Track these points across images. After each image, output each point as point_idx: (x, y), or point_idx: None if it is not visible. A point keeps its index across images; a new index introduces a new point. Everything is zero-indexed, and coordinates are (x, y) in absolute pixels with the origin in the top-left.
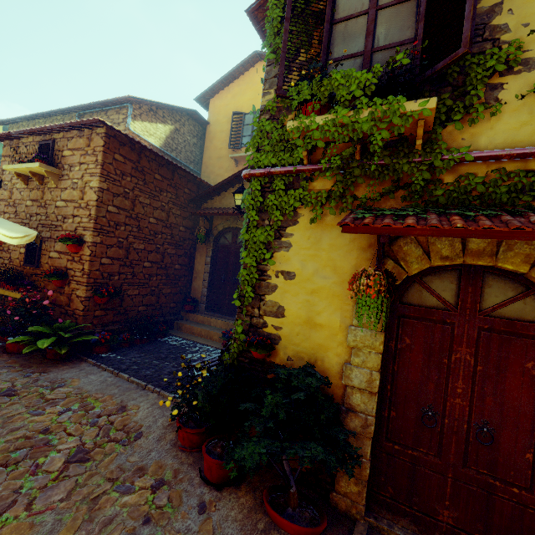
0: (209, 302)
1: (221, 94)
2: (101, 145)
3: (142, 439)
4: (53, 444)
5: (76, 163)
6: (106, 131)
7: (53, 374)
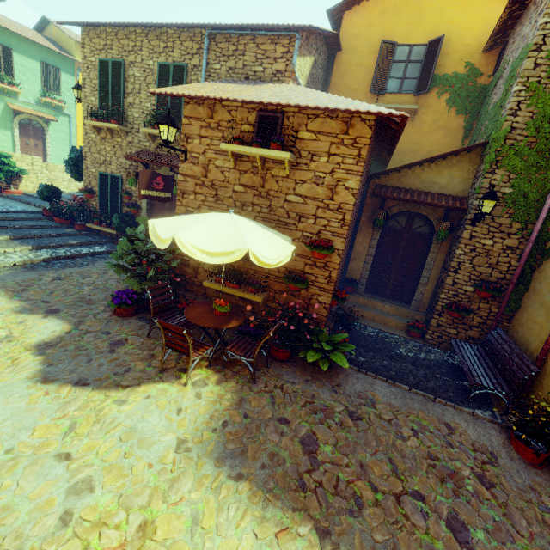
0: (367, 284)
1: (364, 7)
2: (368, 137)
3: (499, 459)
4: (455, 471)
5: (322, 152)
6: (376, 118)
7: (346, 386)
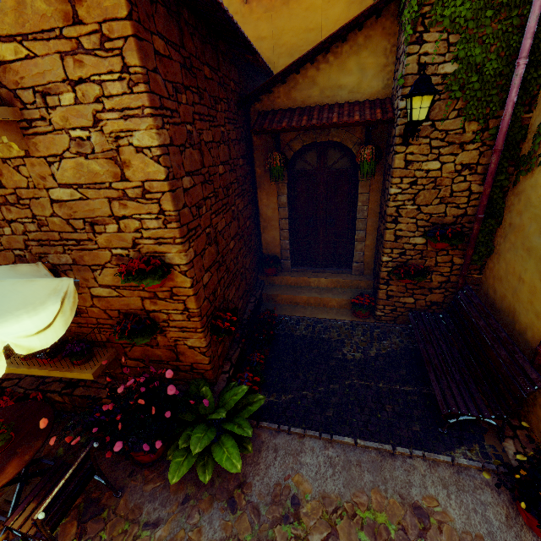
0: (292, 255)
1: None
2: (122, 15)
3: None
4: None
5: (55, 82)
6: None
7: (255, 480)
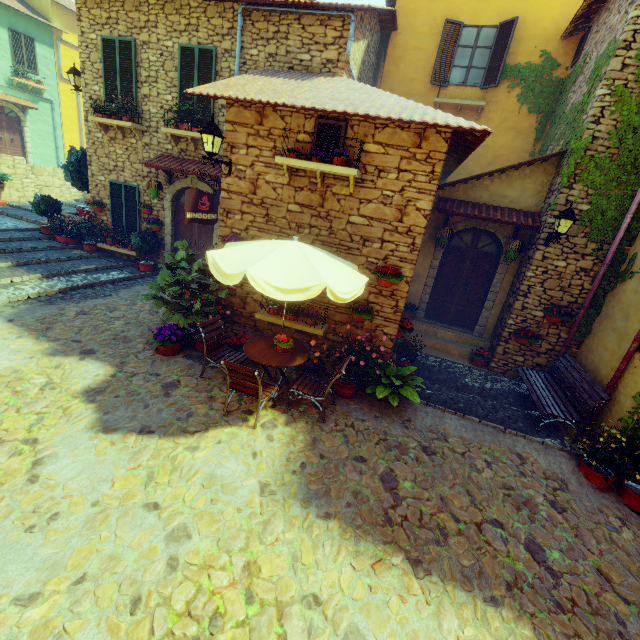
0: (427, 308)
1: None
2: (443, 151)
3: (569, 485)
4: (529, 498)
5: (391, 167)
6: (452, 130)
7: (416, 421)
